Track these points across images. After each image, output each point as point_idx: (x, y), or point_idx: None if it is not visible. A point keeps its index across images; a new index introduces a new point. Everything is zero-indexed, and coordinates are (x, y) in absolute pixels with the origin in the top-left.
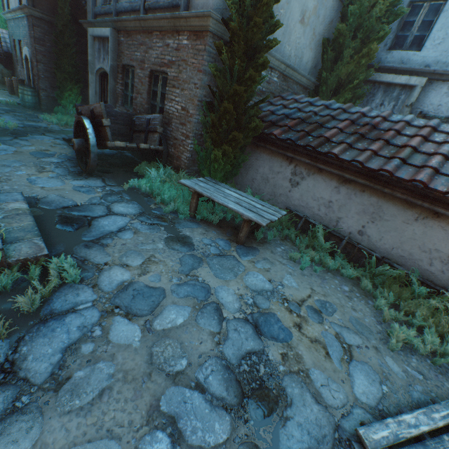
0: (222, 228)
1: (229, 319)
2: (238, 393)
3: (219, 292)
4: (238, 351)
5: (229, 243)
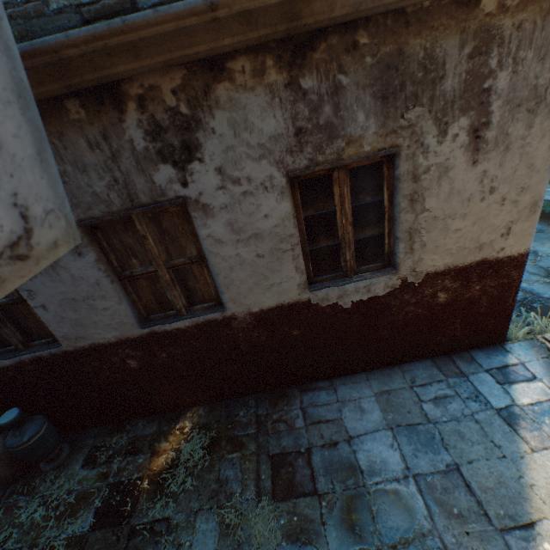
0: (540, 218)
1: (542, 256)
2: (545, 273)
3: (534, 247)
4: (547, 265)
5: (545, 226)
